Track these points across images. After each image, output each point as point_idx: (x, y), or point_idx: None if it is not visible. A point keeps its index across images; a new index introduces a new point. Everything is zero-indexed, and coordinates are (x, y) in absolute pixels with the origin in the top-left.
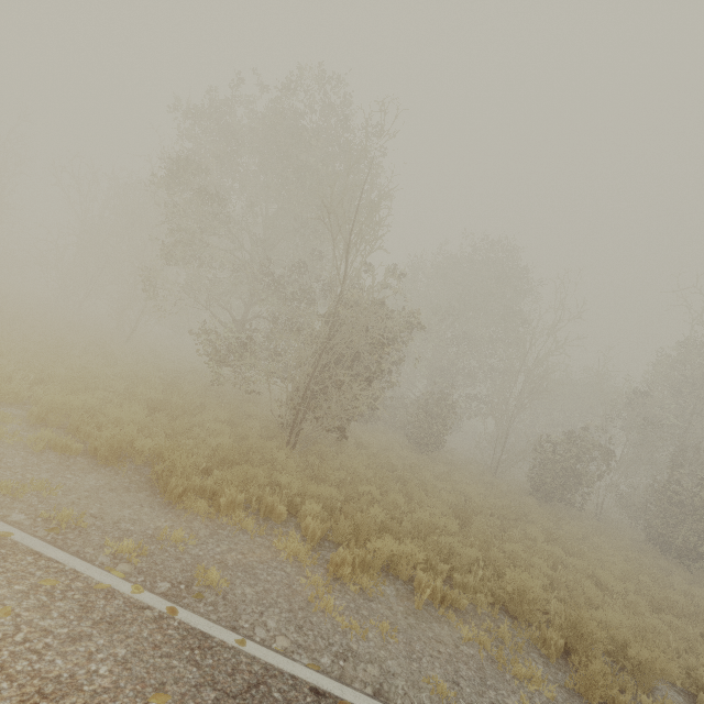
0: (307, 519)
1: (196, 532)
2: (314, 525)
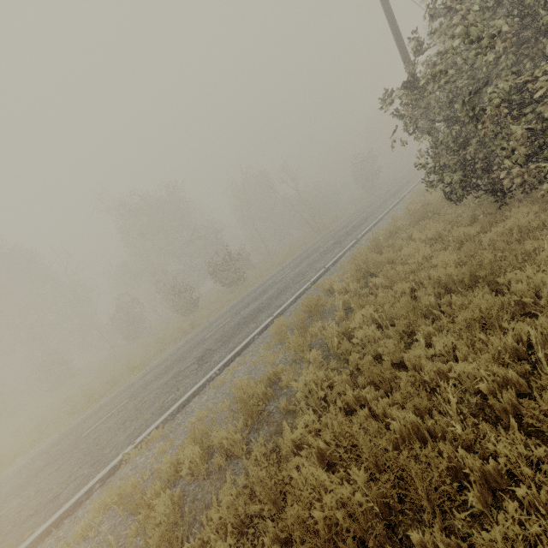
0: None
1: None
2: None
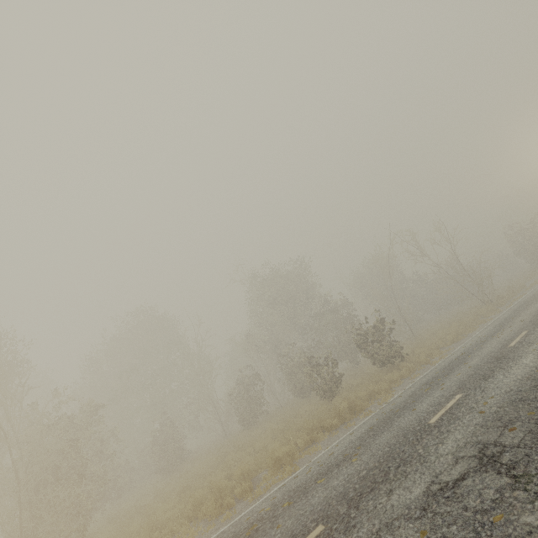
0: None
1: None
2: None
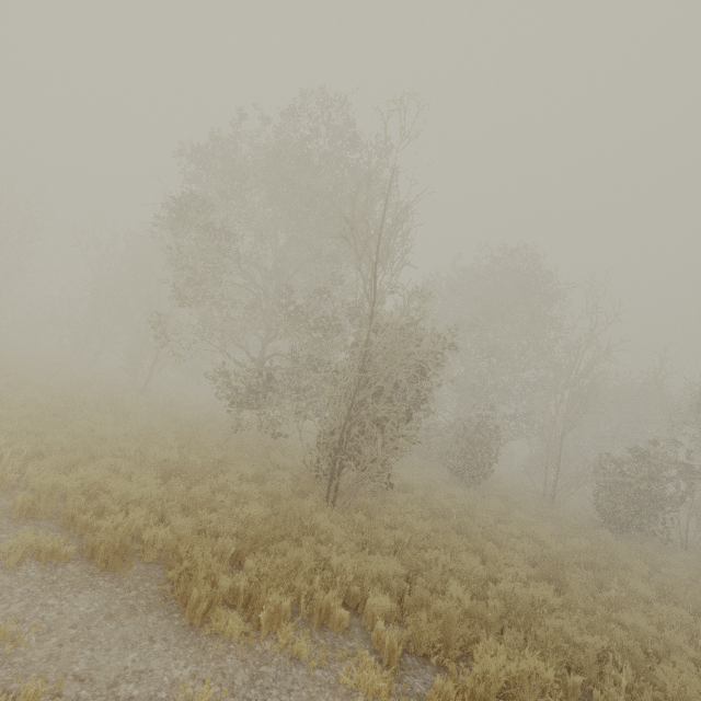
0: (377, 625)
1: (230, 680)
2: (390, 636)
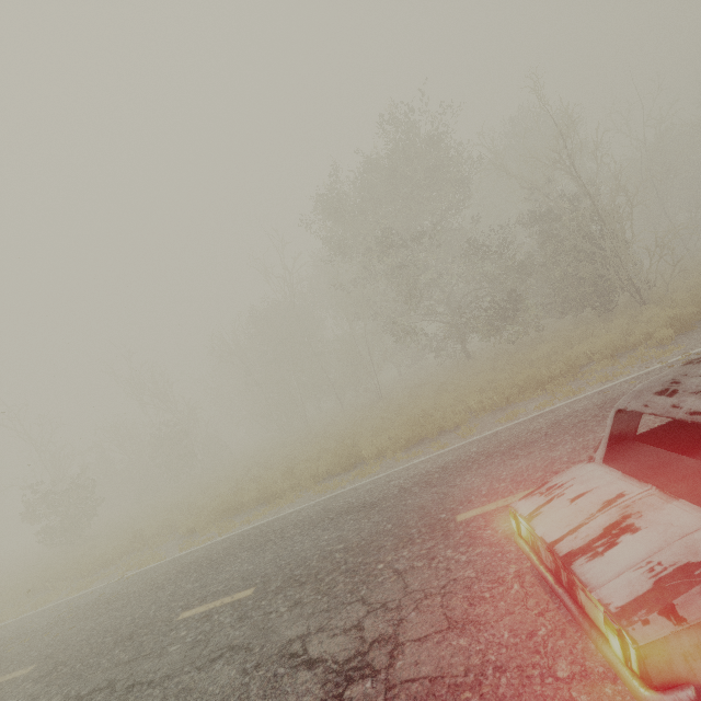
0: None
1: None
2: None
